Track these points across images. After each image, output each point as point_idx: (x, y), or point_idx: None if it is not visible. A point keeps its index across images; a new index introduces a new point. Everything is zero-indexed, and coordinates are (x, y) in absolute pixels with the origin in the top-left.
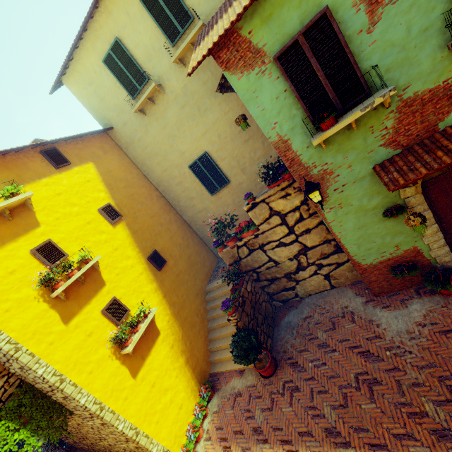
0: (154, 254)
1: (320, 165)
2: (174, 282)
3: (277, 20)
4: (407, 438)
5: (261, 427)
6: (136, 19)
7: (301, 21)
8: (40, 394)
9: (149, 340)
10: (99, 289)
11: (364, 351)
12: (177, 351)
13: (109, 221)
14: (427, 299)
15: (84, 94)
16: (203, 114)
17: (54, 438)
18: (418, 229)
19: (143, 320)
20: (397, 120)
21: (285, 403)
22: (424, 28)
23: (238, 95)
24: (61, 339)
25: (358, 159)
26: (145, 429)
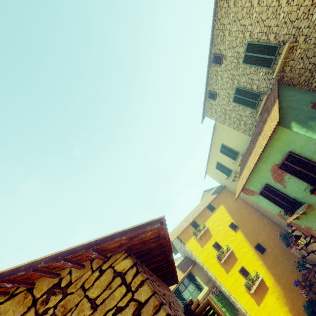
0: (257, 245)
1: (303, 225)
2: (273, 261)
3: (254, 185)
4: None
5: None
6: (221, 156)
7: (261, 185)
8: (226, 297)
9: (263, 290)
10: (236, 261)
11: None
12: (281, 302)
13: (233, 230)
14: None
15: (213, 177)
16: None
17: None
18: None
19: (257, 279)
20: None
21: None
22: (304, 188)
23: None
24: (227, 279)
25: None
26: None
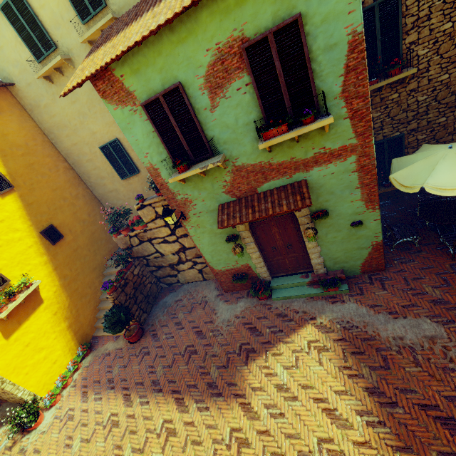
0: (49, 228)
1: (183, 194)
2: (70, 256)
3: (144, 76)
4: (193, 387)
5: (114, 378)
6: None
7: (162, 84)
8: None
9: (29, 308)
10: None
11: (199, 331)
12: (60, 317)
13: None
14: (250, 300)
15: None
16: None
17: None
18: (238, 256)
19: (24, 291)
20: (233, 178)
21: (136, 363)
22: (246, 123)
23: None
24: None
25: (209, 197)
26: (12, 379)
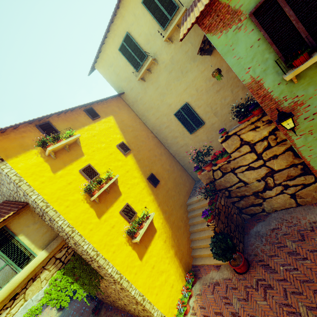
0: (151, 176)
1: (291, 98)
2: (165, 196)
3: None
4: None
5: (239, 313)
6: (139, 17)
7: None
8: (84, 262)
9: (149, 235)
10: (118, 197)
11: None
12: (168, 245)
13: (123, 153)
14: None
15: (107, 73)
16: (184, 75)
17: (92, 292)
18: None
19: (145, 221)
20: None
21: (259, 297)
22: None
23: (211, 57)
24: (97, 228)
25: None
26: (148, 297)
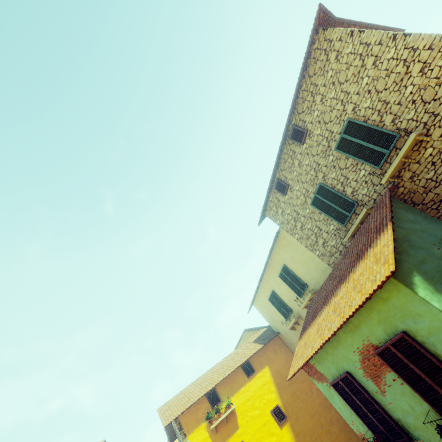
0: None
1: None
2: None
3: (324, 364)
4: None
5: None
6: (279, 283)
7: (337, 370)
8: None
9: None
10: None
11: None
12: None
13: (277, 423)
14: None
15: (263, 312)
16: None
17: None
18: None
19: None
20: None
21: None
22: (423, 411)
23: None
24: None
25: None
26: None
